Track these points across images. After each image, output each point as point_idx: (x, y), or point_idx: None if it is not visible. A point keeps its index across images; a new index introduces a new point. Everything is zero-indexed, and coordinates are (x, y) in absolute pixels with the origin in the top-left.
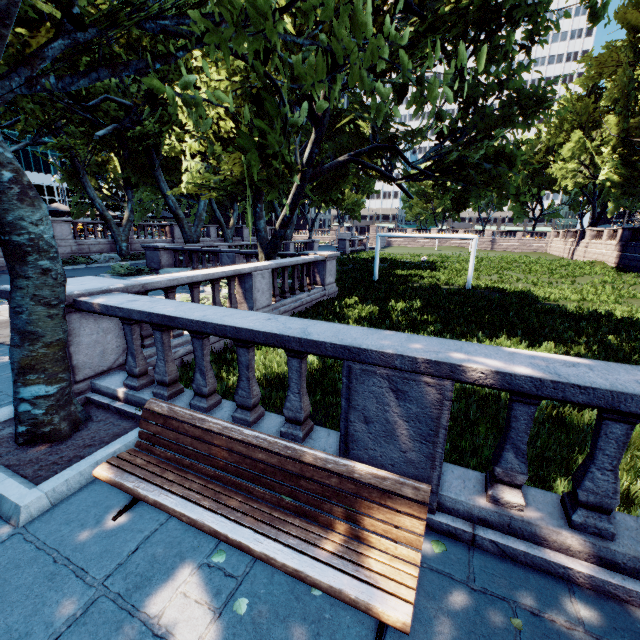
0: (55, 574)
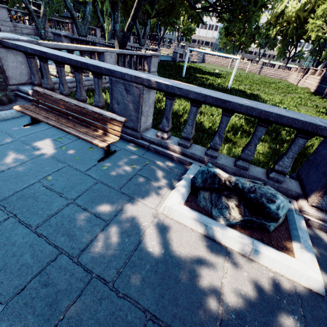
0: (2, 134)
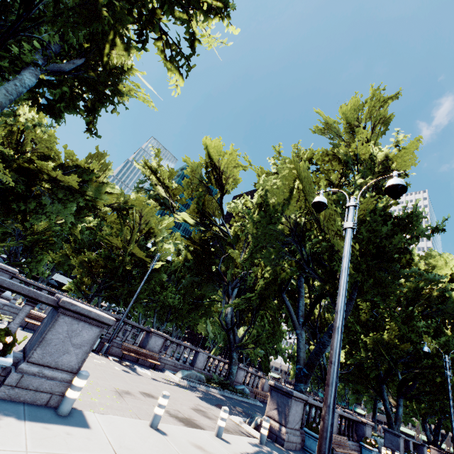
0: None
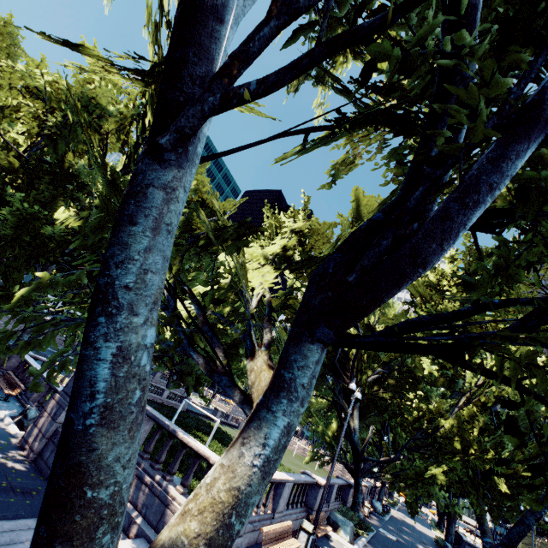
0: None
